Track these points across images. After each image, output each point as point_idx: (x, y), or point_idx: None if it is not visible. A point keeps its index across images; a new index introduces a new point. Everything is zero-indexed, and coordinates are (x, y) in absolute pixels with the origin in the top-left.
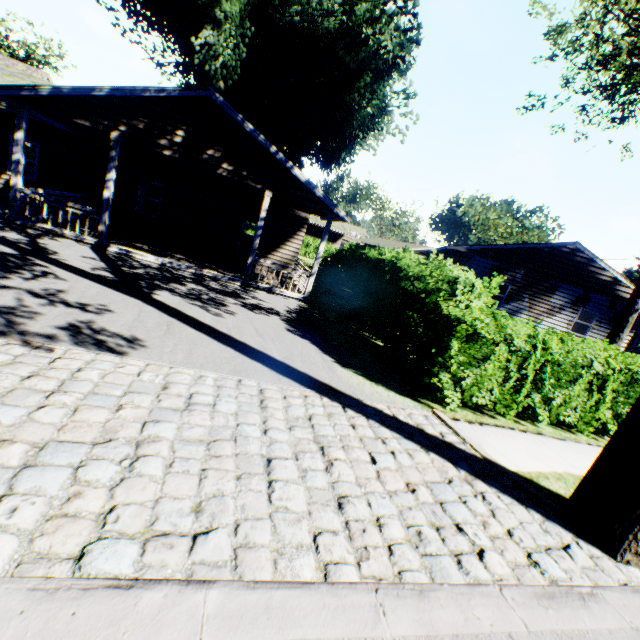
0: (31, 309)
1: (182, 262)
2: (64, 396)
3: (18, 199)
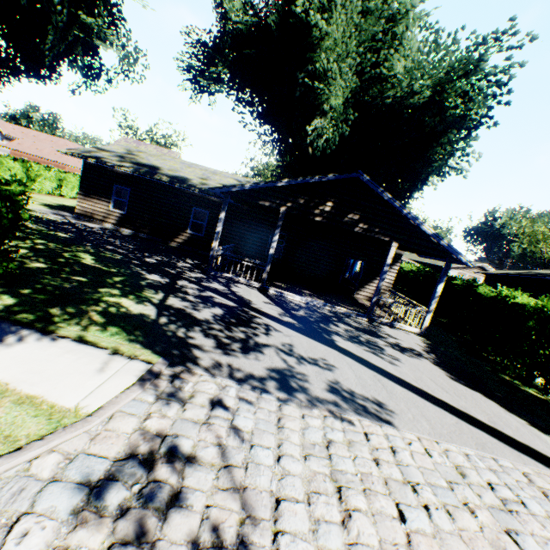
0: (297, 370)
1: (314, 298)
2: (421, 490)
3: (214, 257)
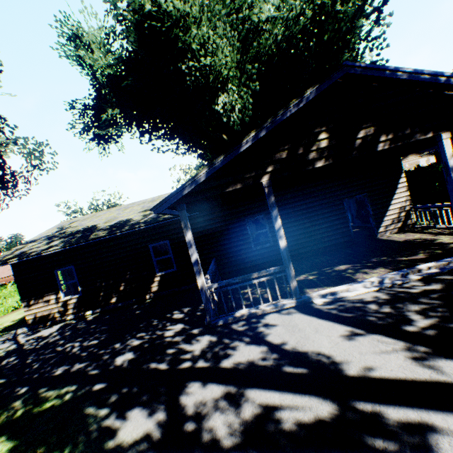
0: None
1: (369, 272)
2: None
3: (208, 298)
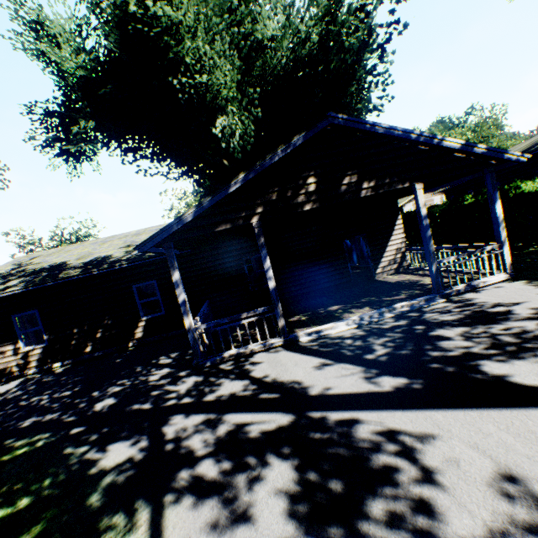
0: None
1: (355, 312)
2: None
3: (196, 340)
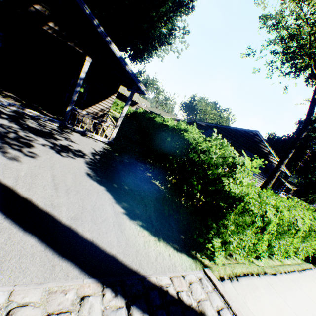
0: None
1: (7, 99)
2: None
3: None
